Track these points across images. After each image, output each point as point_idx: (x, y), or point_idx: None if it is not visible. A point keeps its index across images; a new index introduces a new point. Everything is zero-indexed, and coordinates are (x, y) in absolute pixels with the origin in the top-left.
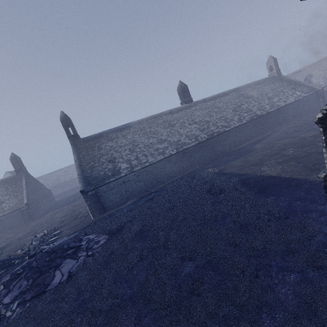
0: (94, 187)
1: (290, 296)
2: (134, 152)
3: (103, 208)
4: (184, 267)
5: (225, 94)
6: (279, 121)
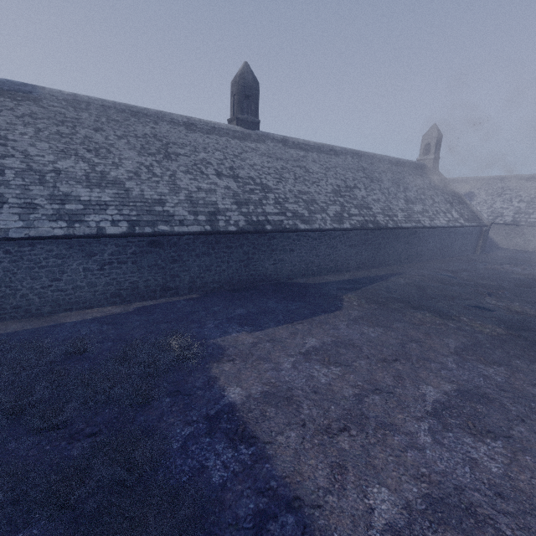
0: None
1: None
2: None
3: None
4: None
5: (332, 151)
6: (409, 253)
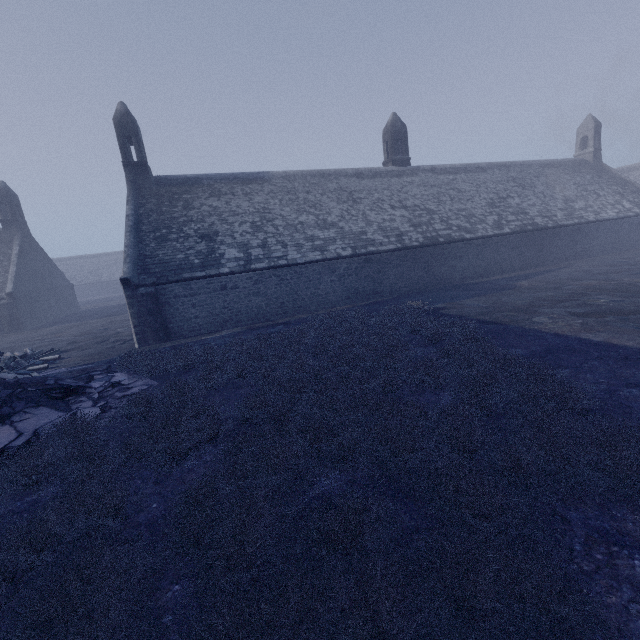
0: (155, 279)
1: (639, 621)
2: (262, 231)
3: (166, 330)
4: (318, 476)
5: (478, 168)
6: (575, 250)
